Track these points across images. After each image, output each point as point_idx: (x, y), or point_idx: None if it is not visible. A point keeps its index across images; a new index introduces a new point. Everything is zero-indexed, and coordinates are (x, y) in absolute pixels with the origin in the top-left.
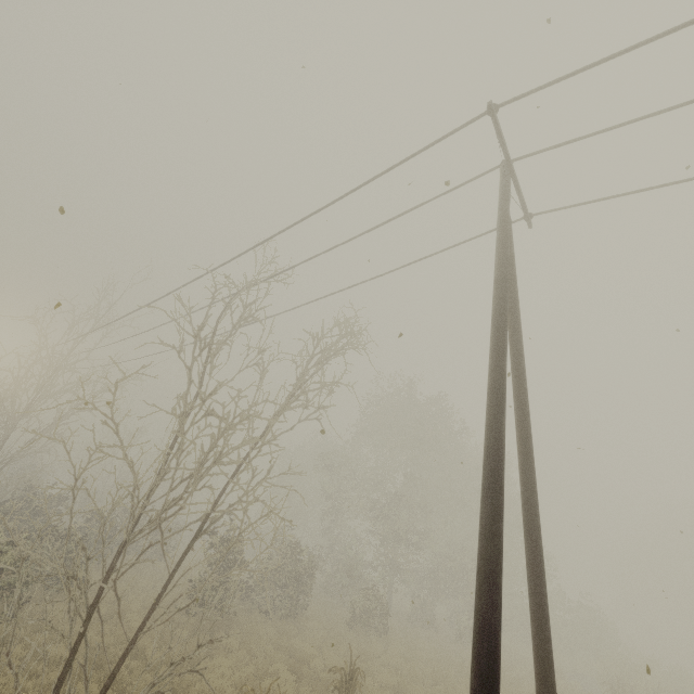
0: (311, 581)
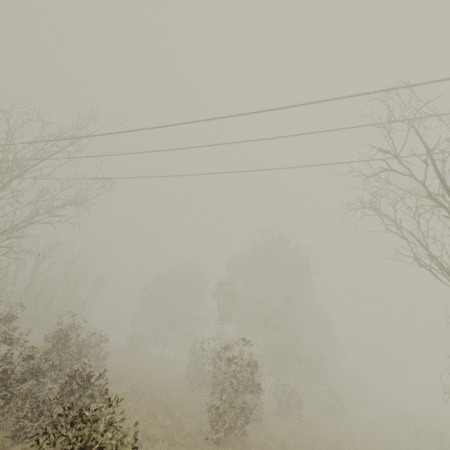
0: None
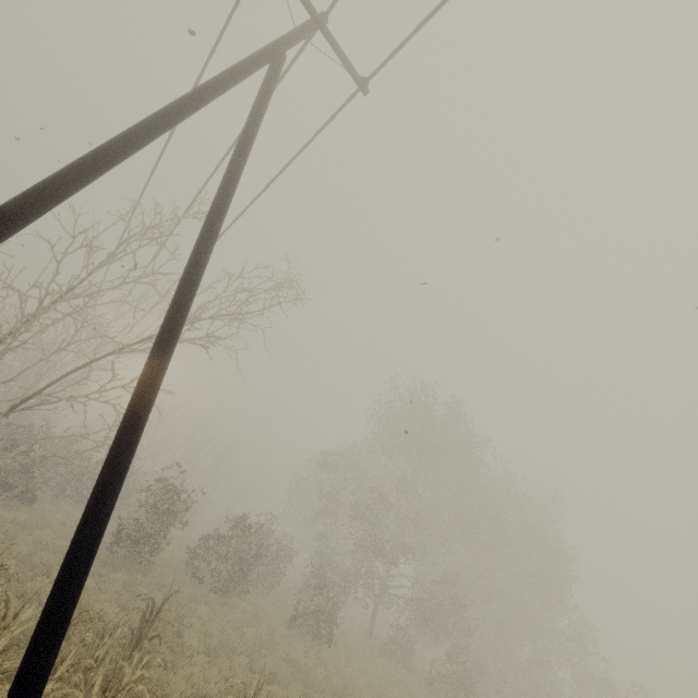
0: (258, 564)
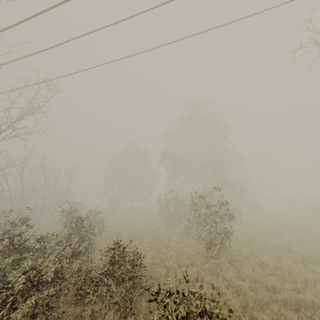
0: None
